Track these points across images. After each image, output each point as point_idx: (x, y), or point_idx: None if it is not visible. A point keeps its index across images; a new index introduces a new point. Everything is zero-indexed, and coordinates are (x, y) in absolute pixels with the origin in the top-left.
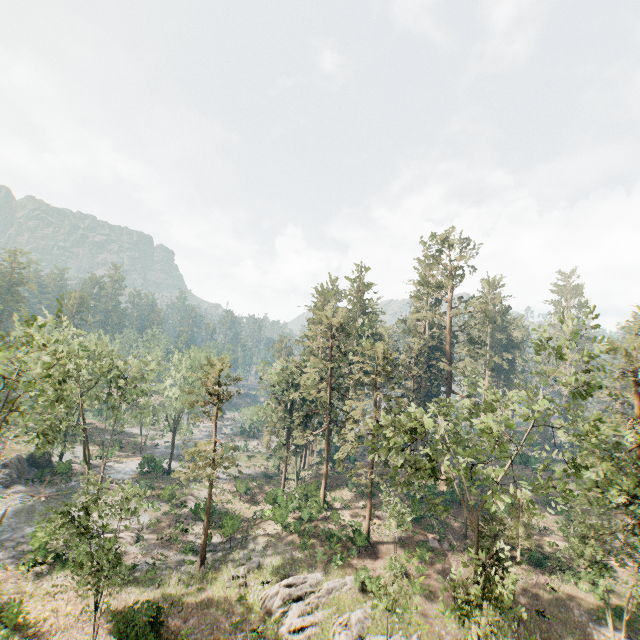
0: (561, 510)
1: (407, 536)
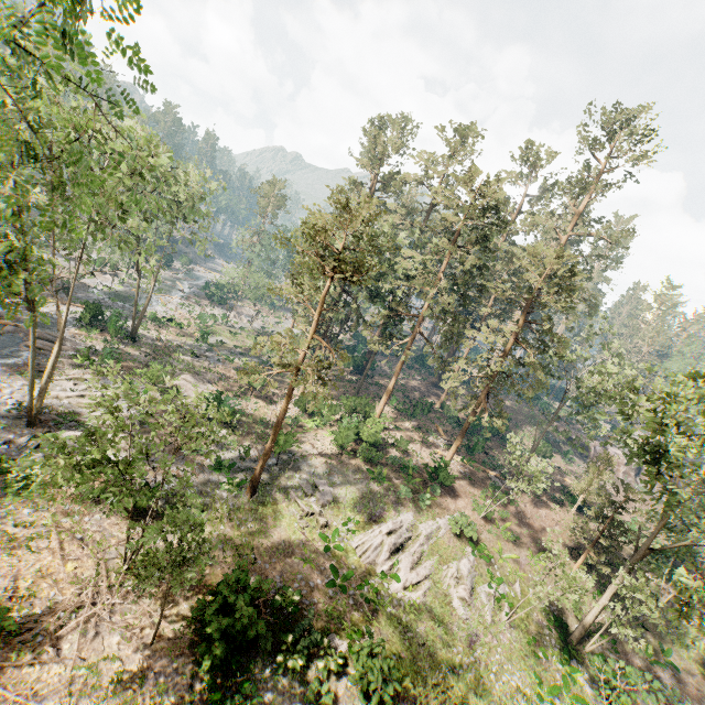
0: (567, 452)
1: (470, 471)
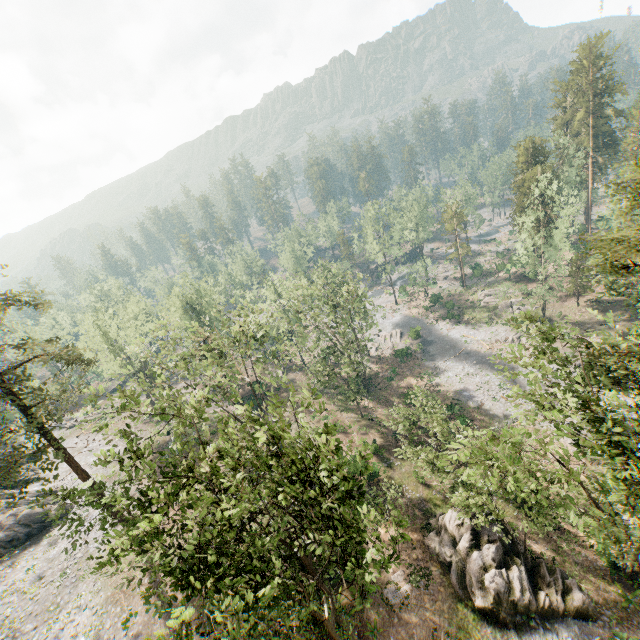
0: None
1: None
